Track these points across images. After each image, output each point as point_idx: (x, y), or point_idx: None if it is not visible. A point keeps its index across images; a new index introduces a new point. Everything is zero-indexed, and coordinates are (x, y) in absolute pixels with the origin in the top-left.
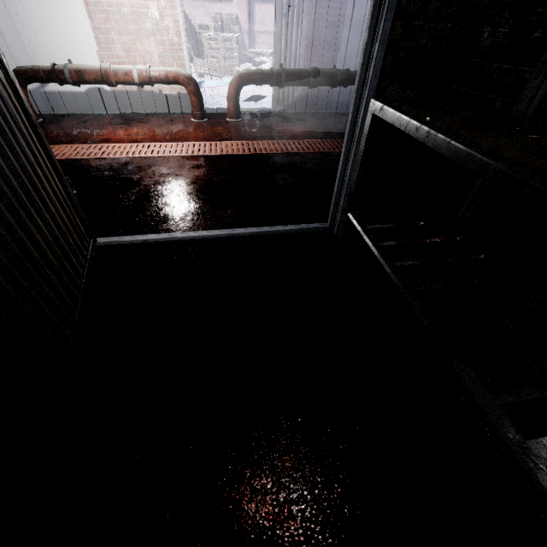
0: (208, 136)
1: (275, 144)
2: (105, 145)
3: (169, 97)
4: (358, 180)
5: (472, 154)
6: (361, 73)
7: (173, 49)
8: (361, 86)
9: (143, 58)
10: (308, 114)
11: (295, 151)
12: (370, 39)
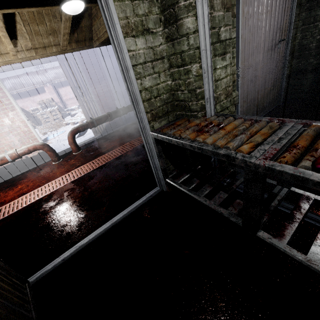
0: (68, 168)
1: (107, 155)
2: (3, 207)
3: (33, 157)
4: (162, 164)
5: (208, 150)
6: (140, 124)
7: (26, 134)
8: (142, 129)
9: (8, 146)
10: (115, 131)
11: (119, 155)
12: (137, 113)
